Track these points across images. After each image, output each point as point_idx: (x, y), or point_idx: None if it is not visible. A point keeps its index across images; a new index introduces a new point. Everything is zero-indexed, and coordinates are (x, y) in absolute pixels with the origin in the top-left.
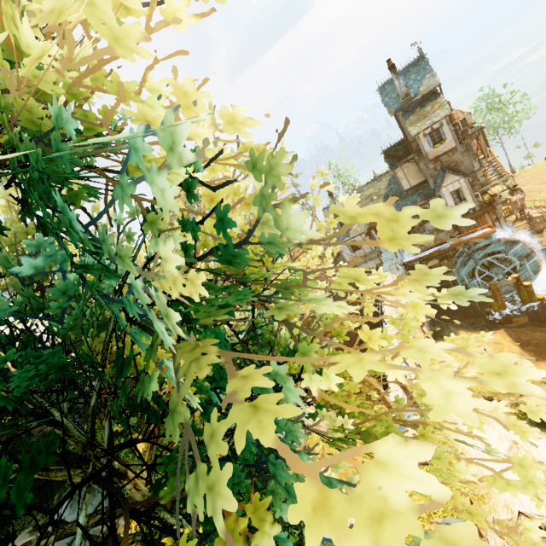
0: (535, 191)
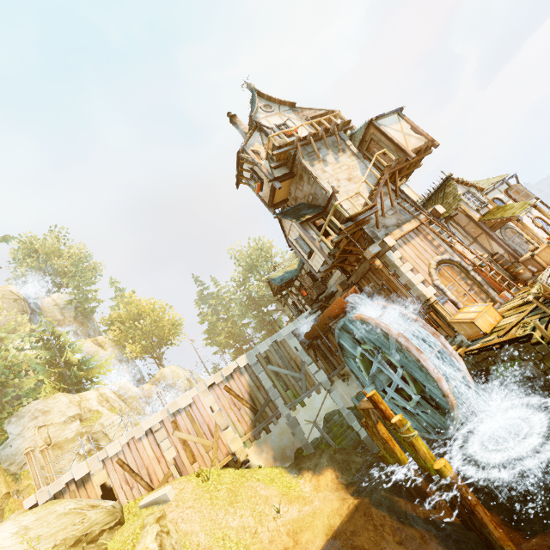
0: None
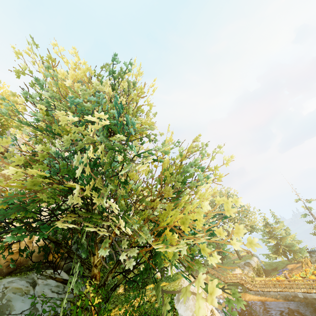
0: None
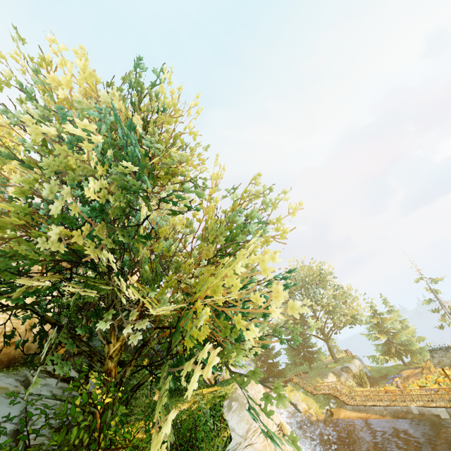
0: None
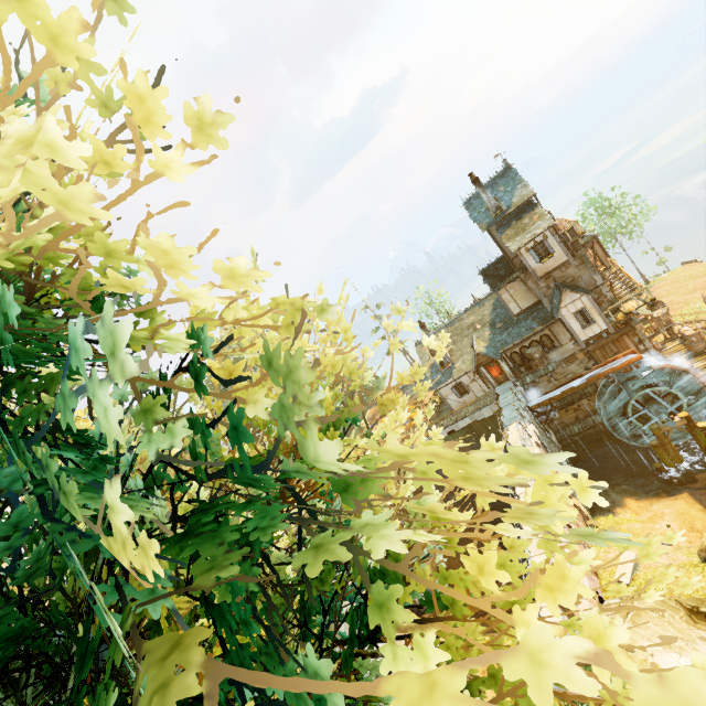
0: (680, 303)
